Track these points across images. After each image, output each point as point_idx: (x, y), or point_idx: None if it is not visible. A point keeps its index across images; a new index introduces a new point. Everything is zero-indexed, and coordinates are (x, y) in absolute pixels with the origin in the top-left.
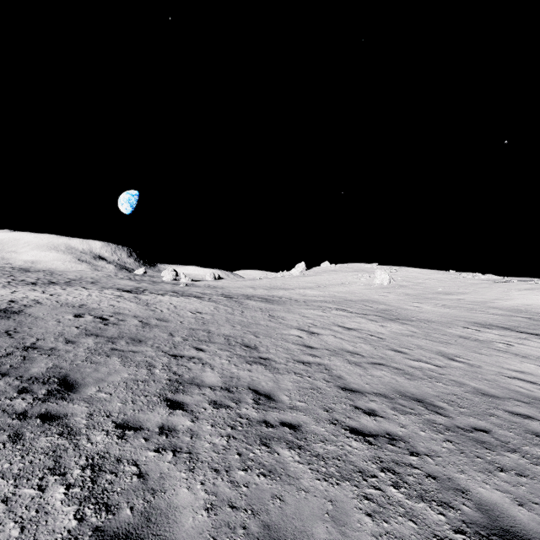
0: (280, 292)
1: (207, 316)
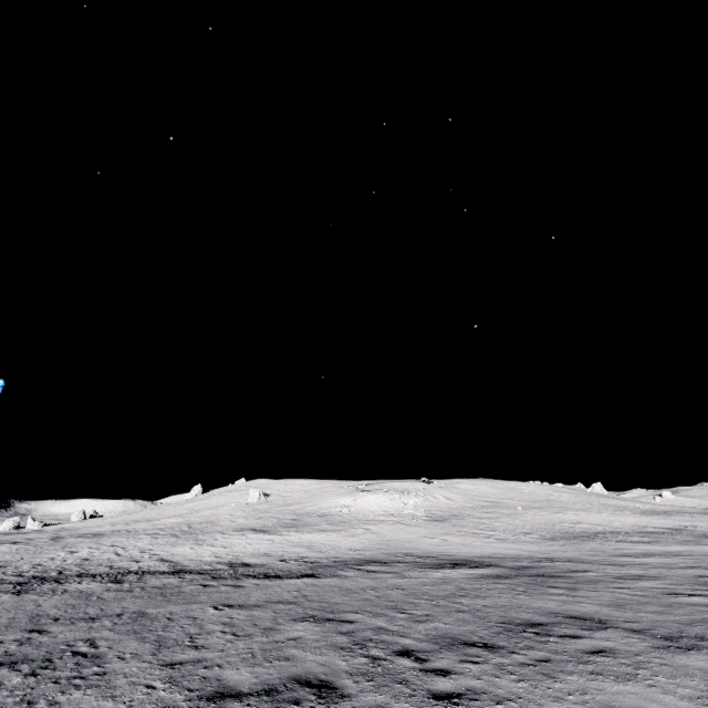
0: (138, 525)
1: None
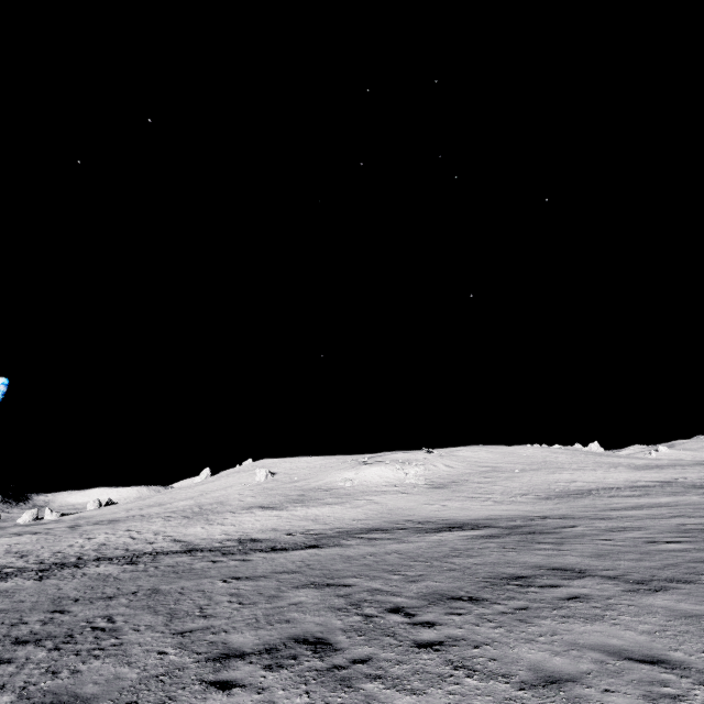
0: (151, 509)
1: (20, 545)
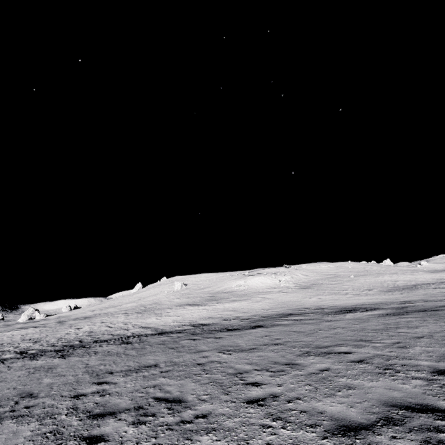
0: (109, 309)
1: (30, 334)
